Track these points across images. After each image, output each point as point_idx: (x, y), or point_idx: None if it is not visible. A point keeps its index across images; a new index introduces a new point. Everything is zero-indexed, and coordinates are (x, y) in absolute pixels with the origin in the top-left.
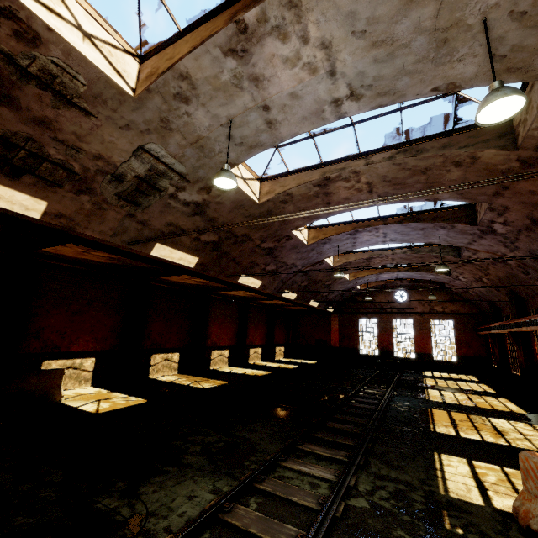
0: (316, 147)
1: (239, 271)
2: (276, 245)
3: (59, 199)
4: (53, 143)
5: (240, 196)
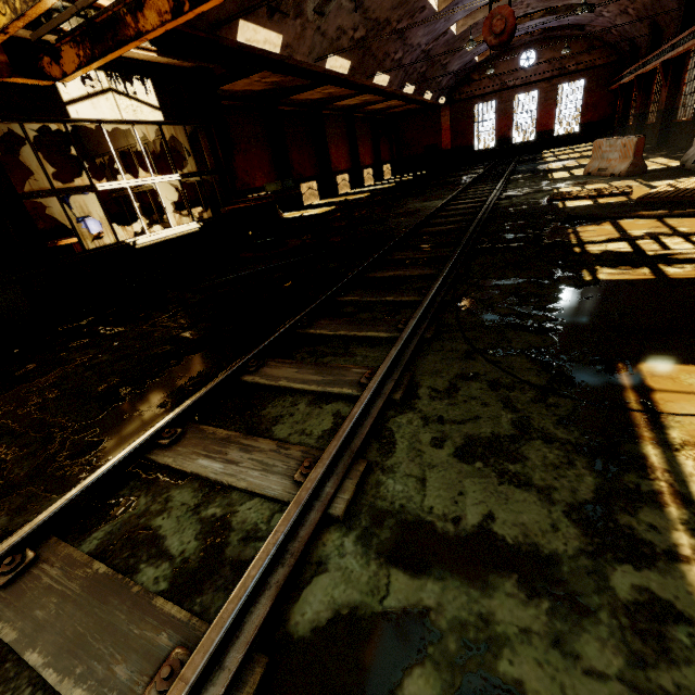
0: None
1: (375, 69)
2: (408, 23)
3: (287, 30)
4: None
5: None
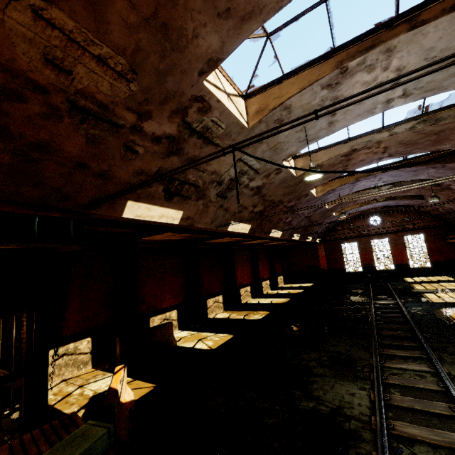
0: (347, 128)
1: (271, 228)
2: (296, 202)
3: (188, 207)
4: (192, 171)
5: (286, 174)
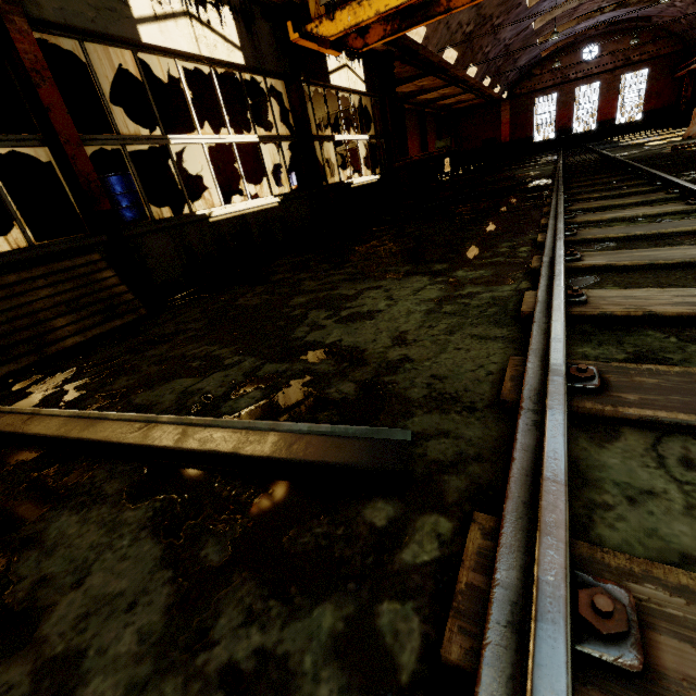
0: None
1: (470, 61)
2: (504, 18)
3: (430, 24)
4: None
5: None
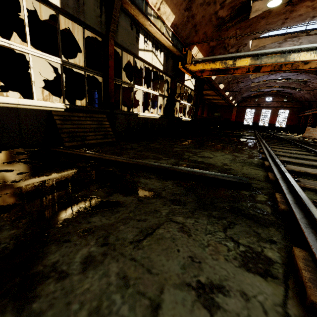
0: None
1: (227, 90)
2: (242, 80)
3: None
4: None
5: None
